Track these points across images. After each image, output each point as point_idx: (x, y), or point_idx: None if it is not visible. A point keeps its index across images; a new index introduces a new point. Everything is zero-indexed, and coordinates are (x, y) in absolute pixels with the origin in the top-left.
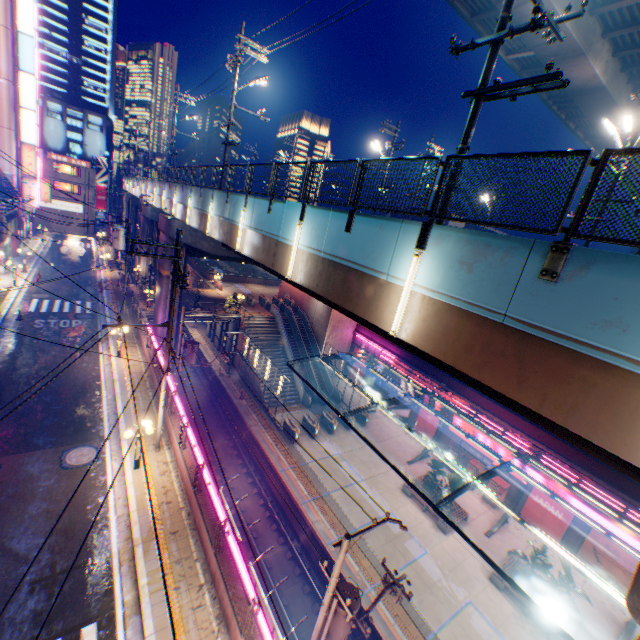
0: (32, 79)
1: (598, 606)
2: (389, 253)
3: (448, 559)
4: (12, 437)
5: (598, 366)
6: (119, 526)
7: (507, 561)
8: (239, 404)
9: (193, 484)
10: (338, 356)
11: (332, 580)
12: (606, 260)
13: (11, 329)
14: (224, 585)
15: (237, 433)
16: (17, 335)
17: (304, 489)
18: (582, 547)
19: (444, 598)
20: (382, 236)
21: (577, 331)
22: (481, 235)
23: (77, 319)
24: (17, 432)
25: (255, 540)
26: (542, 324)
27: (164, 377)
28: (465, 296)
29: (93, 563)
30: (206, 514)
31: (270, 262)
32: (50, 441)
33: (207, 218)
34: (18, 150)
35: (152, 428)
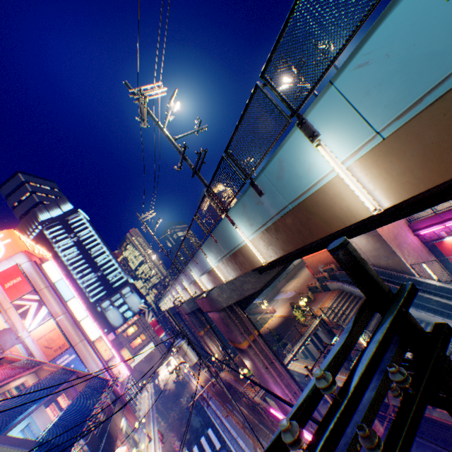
0: (75, 300)
1: None
2: None
3: None
4: None
5: None
6: None
7: None
8: (446, 418)
9: None
10: None
11: None
12: None
13: None
14: None
15: None
16: None
17: None
18: None
19: None
20: None
21: None
22: None
23: None
24: None
25: None
26: None
27: None
28: None
29: None
30: None
31: None
32: None
33: (243, 251)
34: (93, 349)
35: None
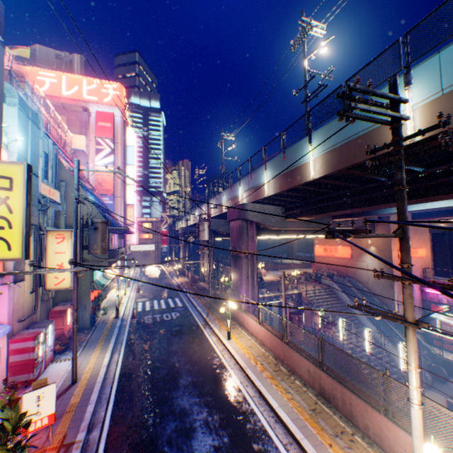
0: (132, 167)
1: None
2: None
3: None
4: None
5: None
6: None
7: None
8: None
9: None
10: None
11: None
12: None
13: (128, 326)
14: None
15: None
16: (134, 330)
17: None
18: None
19: None
20: None
21: None
22: None
23: (174, 311)
24: None
25: None
26: None
27: (410, 338)
28: None
29: None
30: None
31: None
32: None
33: (301, 168)
34: (124, 209)
35: None
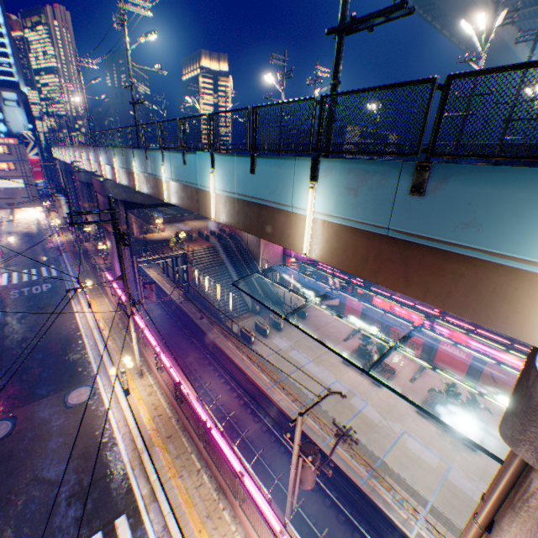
0: None
1: (497, 413)
2: (290, 188)
3: (384, 405)
4: (19, 393)
5: (463, 260)
6: (125, 442)
7: (428, 397)
8: (201, 323)
9: (175, 398)
10: (273, 269)
11: (295, 446)
12: (459, 173)
13: None
14: (216, 467)
15: (205, 346)
16: None
17: (266, 378)
18: (482, 375)
19: (385, 433)
20: (281, 174)
21: (444, 234)
22: (360, 163)
23: (46, 283)
24: (22, 388)
25: (236, 424)
26: (417, 232)
27: (131, 320)
28: (355, 217)
29: (111, 473)
30: (191, 418)
31: (195, 208)
32: (52, 389)
33: (134, 175)
34: None
35: (132, 363)
